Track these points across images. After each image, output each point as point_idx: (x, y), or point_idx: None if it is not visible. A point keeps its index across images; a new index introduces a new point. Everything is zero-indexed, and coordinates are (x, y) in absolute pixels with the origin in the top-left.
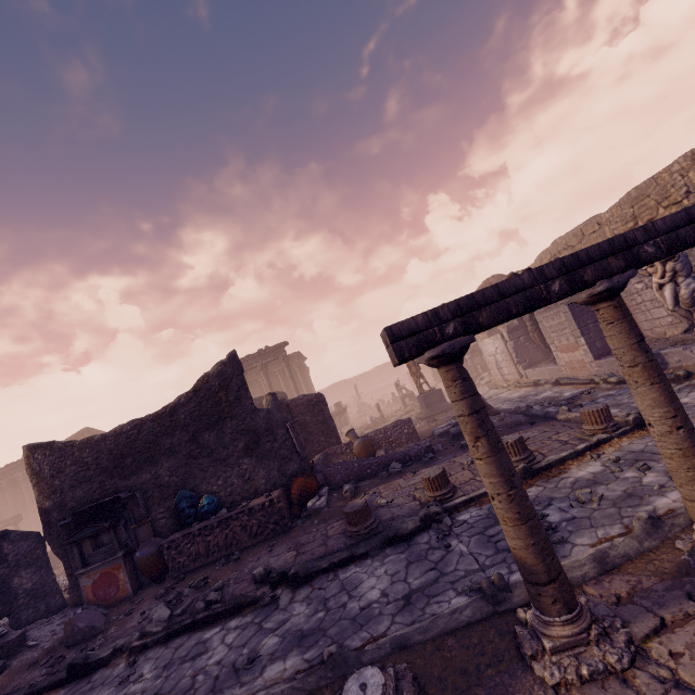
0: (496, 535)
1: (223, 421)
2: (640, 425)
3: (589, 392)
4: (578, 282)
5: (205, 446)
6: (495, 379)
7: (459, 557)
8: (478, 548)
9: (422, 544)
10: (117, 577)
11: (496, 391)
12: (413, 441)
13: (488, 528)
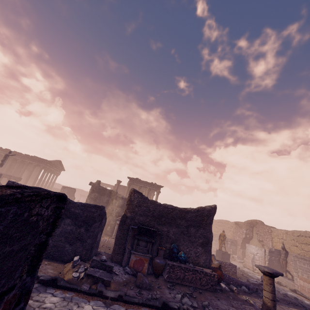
0: None
1: (200, 227)
2: None
3: None
4: None
5: (189, 232)
6: (246, 263)
7: None
8: None
9: None
10: (144, 264)
11: (250, 271)
12: (234, 276)
13: None
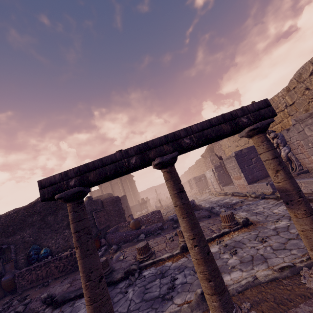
0: (149, 289)
1: (58, 211)
2: (245, 224)
3: (241, 201)
4: (145, 158)
5: (48, 223)
6: (212, 190)
7: (124, 301)
8: (135, 297)
9: (119, 288)
10: None
11: (210, 196)
12: (160, 221)
13: (150, 282)
